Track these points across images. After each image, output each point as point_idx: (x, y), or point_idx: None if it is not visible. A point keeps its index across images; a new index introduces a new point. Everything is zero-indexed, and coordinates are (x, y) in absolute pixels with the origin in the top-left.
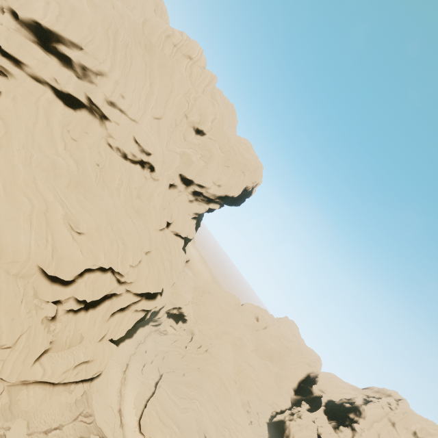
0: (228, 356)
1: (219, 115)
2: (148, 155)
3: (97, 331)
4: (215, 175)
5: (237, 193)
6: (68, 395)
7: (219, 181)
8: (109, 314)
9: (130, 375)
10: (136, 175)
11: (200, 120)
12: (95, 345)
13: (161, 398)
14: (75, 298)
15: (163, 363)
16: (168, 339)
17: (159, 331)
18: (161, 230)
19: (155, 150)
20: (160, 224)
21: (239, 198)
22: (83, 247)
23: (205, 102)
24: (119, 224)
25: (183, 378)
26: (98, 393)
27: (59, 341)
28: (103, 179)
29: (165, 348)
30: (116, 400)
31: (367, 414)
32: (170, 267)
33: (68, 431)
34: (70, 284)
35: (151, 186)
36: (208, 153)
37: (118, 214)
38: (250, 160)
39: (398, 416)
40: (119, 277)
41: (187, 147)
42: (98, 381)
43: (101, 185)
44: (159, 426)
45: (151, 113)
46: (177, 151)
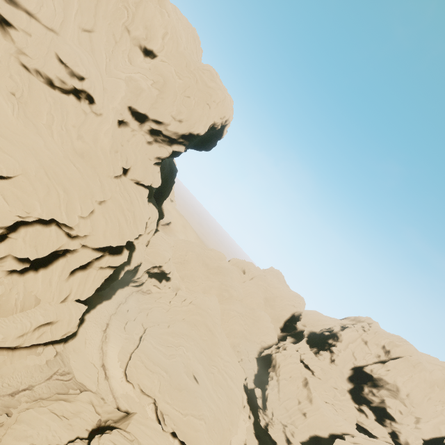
0: (213, 306)
1: (171, 29)
2: (81, 80)
3: (56, 292)
4: (173, 107)
5: (202, 130)
6: (36, 358)
7: (179, 115)
8: (67, 273)
9: (111, 333)
10: (71, 109)
11: (146, 36)
12: (57, 307)
13: (145, 349)
14: (14, 256)
15: (147, 319)
16: (152, 297)
17: (141, 291)
18: (117, 177)
19: (88, 72)
20: (113, 170)
21: (208, 141)
22: (7, 195)
23: (150, 9)
24: (56, 168)
25: (167, 330)
26: (75, 352)
27: (5, 305)
28: (25, 113)
29: (149, 306)
30: (97, 357)
31: (344, 338)
32: (134, 219)
33: (40, 390)
34: (2, 240)
35: (94, 123)
36: (161, 79)
37: (53, 157)
38: (215, 89)
39: (370, 335)
40: (67, 230)
41: (133, 71)
42: (74, 342)
43: (23, 121)
44: (145, 374)
45: (76, 22)
46: (121, 77)
